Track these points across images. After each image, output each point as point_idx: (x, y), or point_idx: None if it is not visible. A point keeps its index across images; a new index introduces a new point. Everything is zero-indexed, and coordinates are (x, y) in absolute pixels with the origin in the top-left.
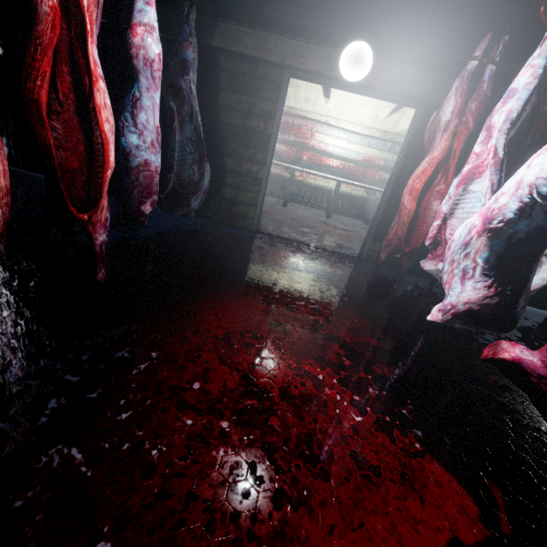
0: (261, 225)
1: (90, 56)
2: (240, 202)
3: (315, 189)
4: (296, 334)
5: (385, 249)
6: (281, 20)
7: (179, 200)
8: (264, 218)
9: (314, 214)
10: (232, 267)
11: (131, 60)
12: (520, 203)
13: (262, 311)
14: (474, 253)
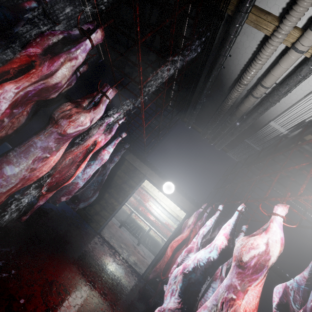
0: (103, 231)
1: (88, 155)
2: (100, 214)
3: (139, 226)
4: (86, 301)
5: (153, 273)
6: (150, 163)
7: (76, 200)
8: (106, 228)
9: (131, 239)
10: (76, 246)
11: (97, 155)
12: (194, 265)
13: (77, 278)
14: (177, 282)
